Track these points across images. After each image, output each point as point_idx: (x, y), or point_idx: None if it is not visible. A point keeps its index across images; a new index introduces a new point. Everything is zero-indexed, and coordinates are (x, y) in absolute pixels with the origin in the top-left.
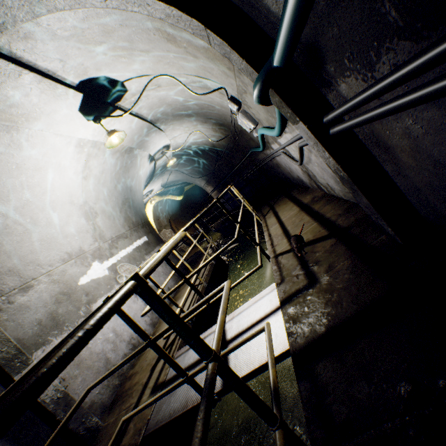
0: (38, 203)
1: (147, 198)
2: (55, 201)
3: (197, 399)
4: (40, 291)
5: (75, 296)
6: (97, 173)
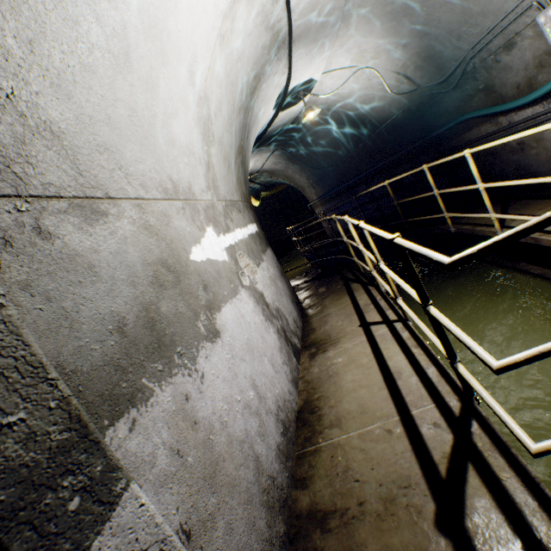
0: (144, 2)
1: None
2: (170, 37)
3: None
4: (121, 238)
5: (187, 283)
6: (234, 51)
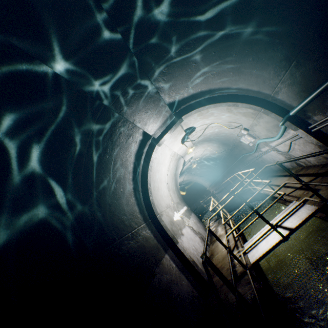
0: (159, 179)
1: None
2: (162, 179)
3: (276, 240)
4: (165, 217)
5: (175, 224)
6: (170, 169)
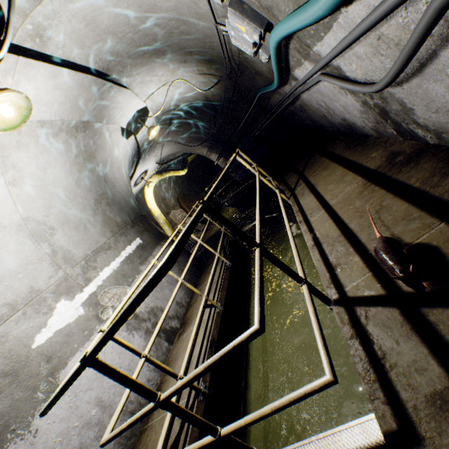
0: None
1: (143, 181)
2: None
3: None
4: None
5: (27, 371)
6: (36, 171)
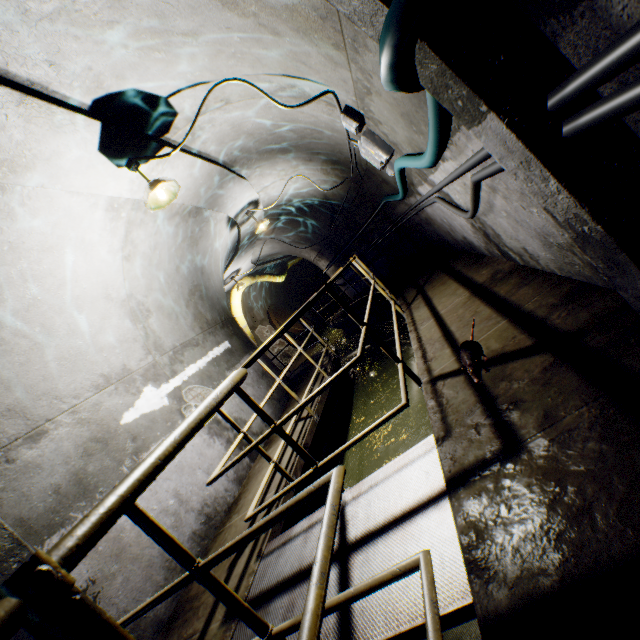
0: (52, 301)
1: (232, 281)
2: (80, 296)
3: None
4: (59, 439)
5: (115, 443)
6: (147, 250)
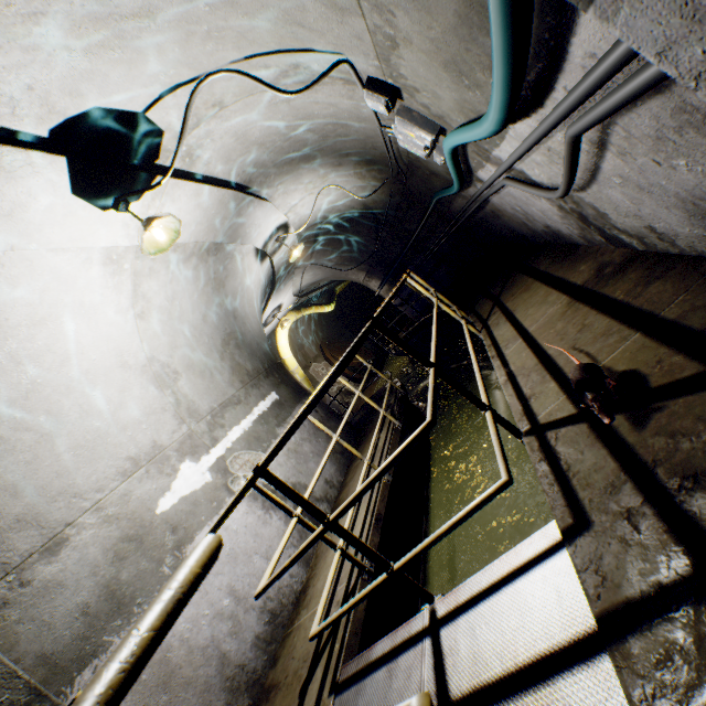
0: (56, 382)
1: (275, 320)
2: (90, 370)
3: None
4: (83, 545)
5: (151, 539)
6: (163, 303)
